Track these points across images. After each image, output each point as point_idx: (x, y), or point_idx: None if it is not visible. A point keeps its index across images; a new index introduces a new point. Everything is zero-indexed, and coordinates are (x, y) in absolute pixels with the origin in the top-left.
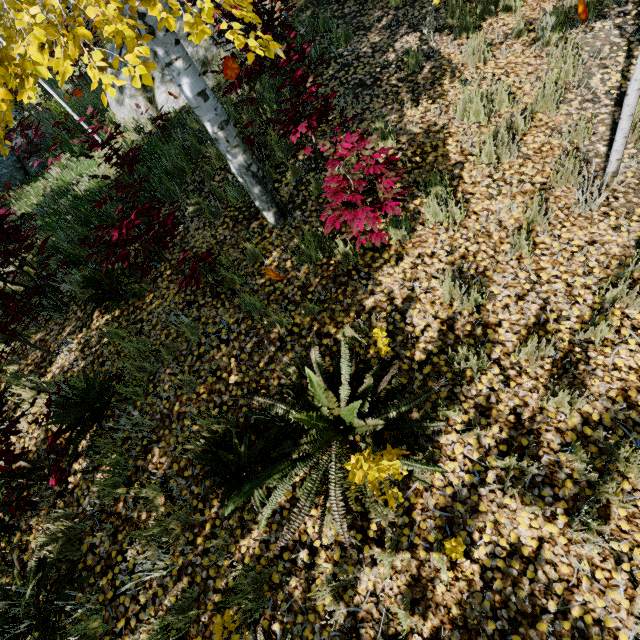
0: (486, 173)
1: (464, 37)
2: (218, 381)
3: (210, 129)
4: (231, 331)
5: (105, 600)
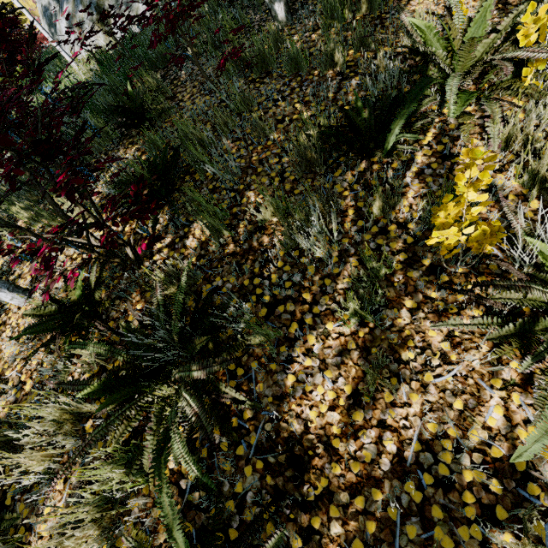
0: None
1: None
2: (290, 123)
3: None
4: (282, 92)
5: (259, 320)
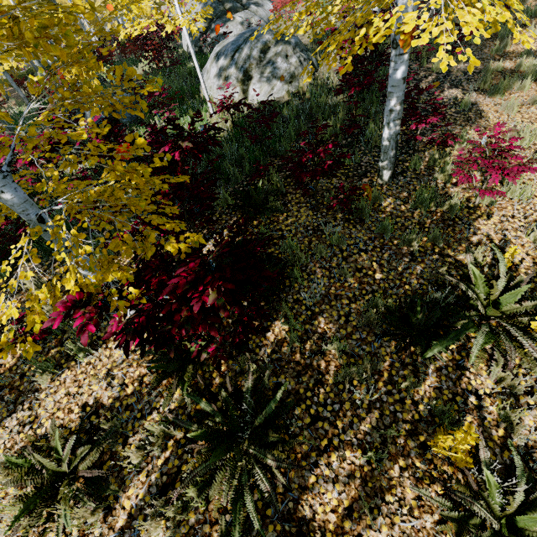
0: (536, 175)
1: (494, 97)
2: (365, 276)
3: (393, 103)
4: (367, 244)
5: (303, 425)
